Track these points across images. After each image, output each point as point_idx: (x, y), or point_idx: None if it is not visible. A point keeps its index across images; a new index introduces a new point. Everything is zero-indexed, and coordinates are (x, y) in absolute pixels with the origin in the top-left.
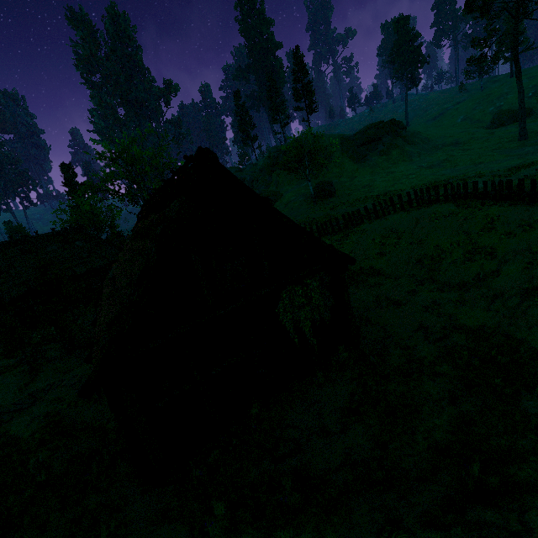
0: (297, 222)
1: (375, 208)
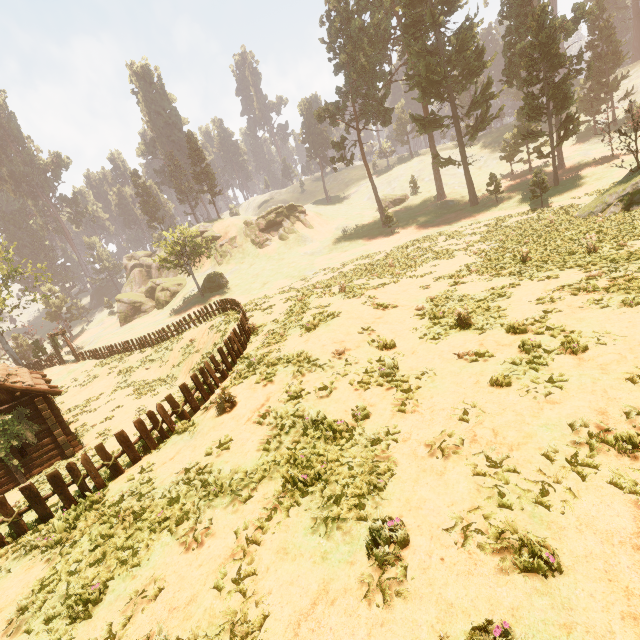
0: (170, 321)
1: (196, 316)
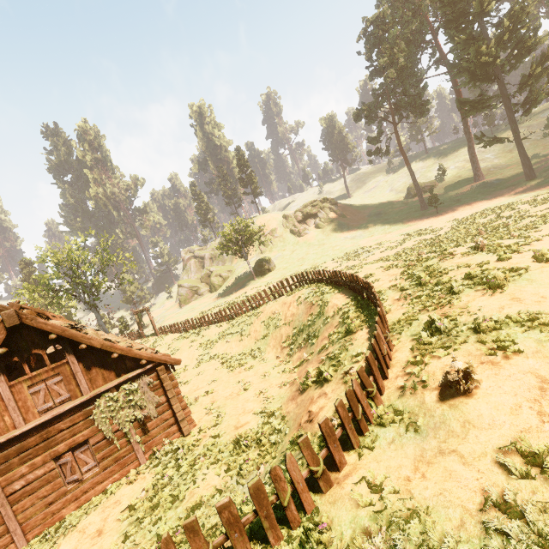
0: (232, 300)
1: (271, 291)
